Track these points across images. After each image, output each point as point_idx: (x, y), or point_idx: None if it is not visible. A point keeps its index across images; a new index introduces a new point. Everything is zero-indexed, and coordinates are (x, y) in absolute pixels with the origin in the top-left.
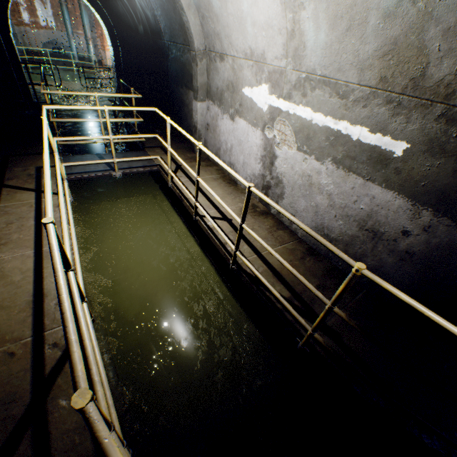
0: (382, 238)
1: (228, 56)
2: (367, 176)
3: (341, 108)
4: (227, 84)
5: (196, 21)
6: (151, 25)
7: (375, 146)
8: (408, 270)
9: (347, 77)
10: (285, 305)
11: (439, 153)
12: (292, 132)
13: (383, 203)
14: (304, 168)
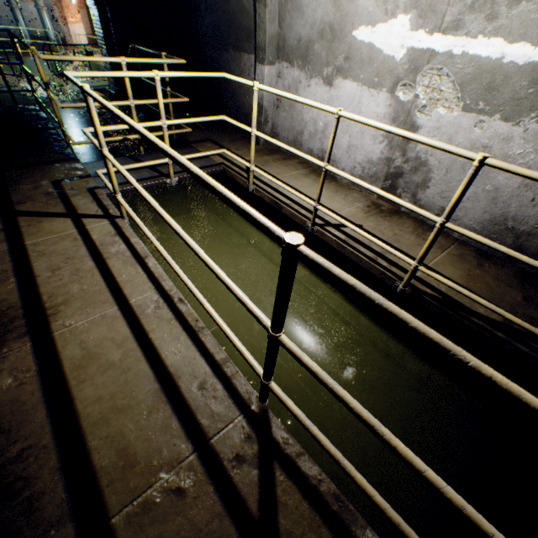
0: None
1: None
2: None
3: None
4: (320, 29)
5: None
6: None
7: None
8: None
9: None
10: (537, 334)
11: None
12: (455, 84)
13: None
14: (476, 136)
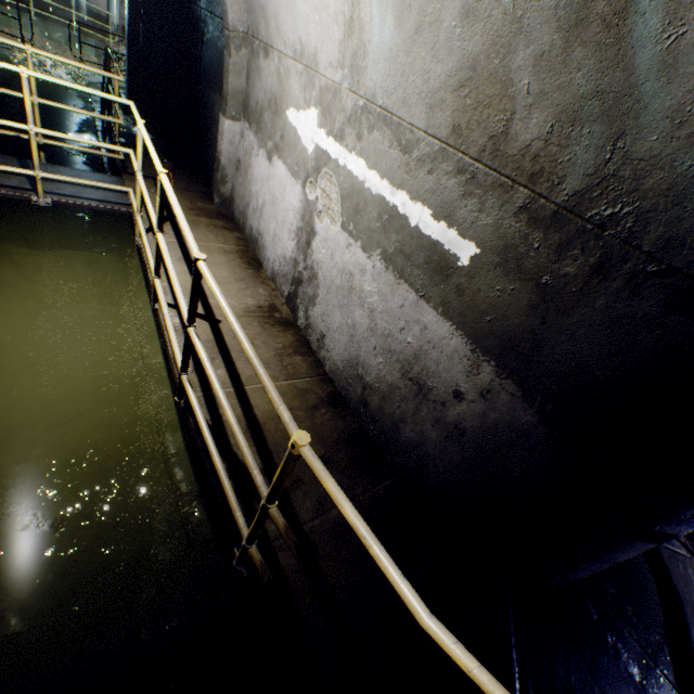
0: (429, 396)
1: (275, 51)
2: (422, 290)
3: (402, 169)
4: (269, 98)
5: None
6: None
7: (437, 243)
8: (454, 456)
9: (413, 116)
10: (224, 487)
11: (515, 271)
12: (339, 196)
13: (436, 339)
14: (347, 259)
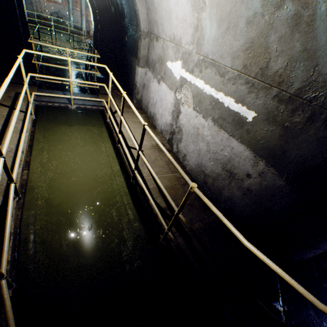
0: (235, 177)
1: (161, 38)
2: (230, 132)
3: (220, 83)
4: (158, 58)
5: (143, 11)
6: (119, 10)
7: (237, 112)
8: (247, 202)
9: (225, 62)
10: (156, 211)
11: (272, 122)
12: (191, 96)
13: (237, 152)
14: (195, 122)
